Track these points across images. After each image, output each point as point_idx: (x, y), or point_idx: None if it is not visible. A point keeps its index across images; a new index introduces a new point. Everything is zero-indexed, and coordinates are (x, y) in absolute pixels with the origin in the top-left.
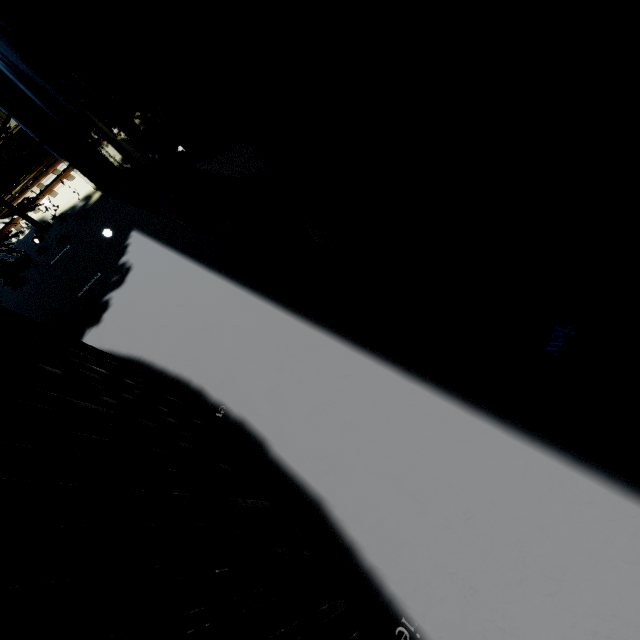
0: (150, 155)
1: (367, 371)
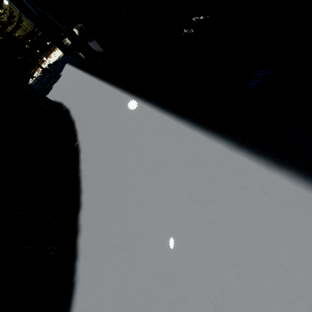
0: (65, 27)
1: (100, 86)
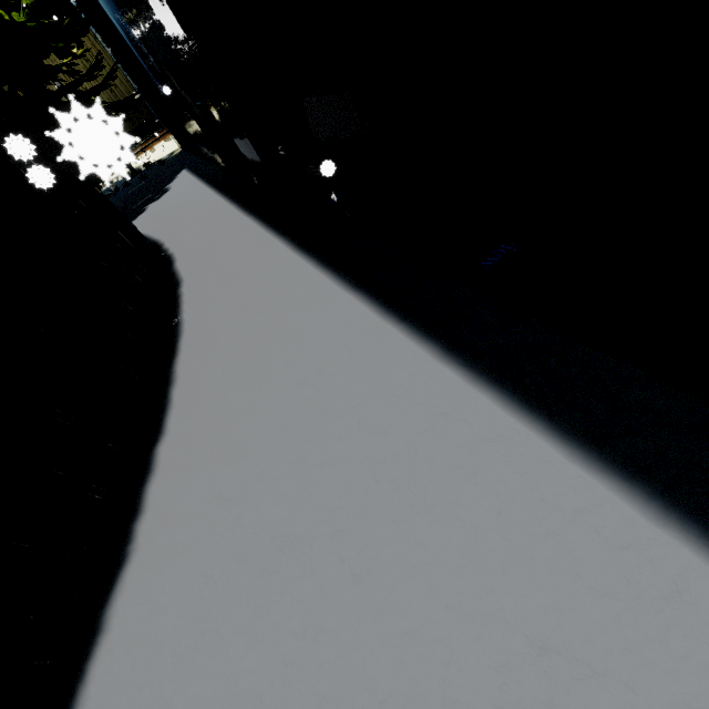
0: (197, 103)
1: (244, 224)
